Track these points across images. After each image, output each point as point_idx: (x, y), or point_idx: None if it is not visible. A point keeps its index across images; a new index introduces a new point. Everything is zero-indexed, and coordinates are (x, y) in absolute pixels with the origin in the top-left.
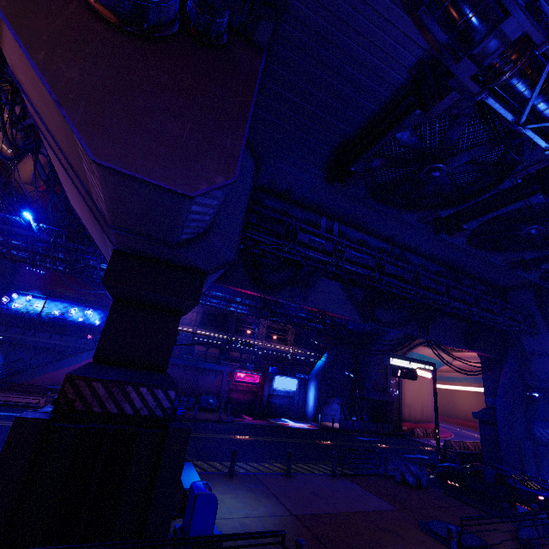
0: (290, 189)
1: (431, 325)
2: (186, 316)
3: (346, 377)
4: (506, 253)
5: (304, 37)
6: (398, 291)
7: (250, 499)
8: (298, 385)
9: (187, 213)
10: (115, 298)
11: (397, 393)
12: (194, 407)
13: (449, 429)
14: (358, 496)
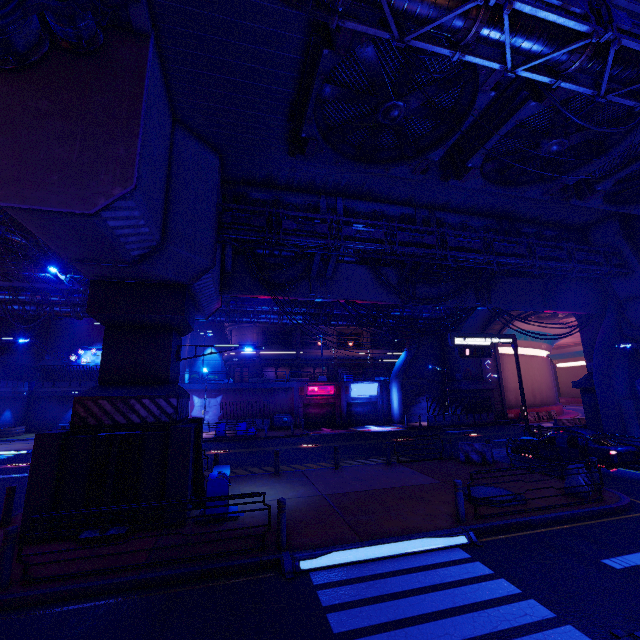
0: (270, 174)
1: (494, 291)
2: (246, 339)
3: (434, 371)
4: (544, 183)
5: (183, 6)
6: (425, 259)
7: (285, 488)
8: (380, 389)
9: (109, 230)
10: (105, 325)
11: (496, 378)
12: (270, 427)
13: (580, 410)
14: (405, 476)
